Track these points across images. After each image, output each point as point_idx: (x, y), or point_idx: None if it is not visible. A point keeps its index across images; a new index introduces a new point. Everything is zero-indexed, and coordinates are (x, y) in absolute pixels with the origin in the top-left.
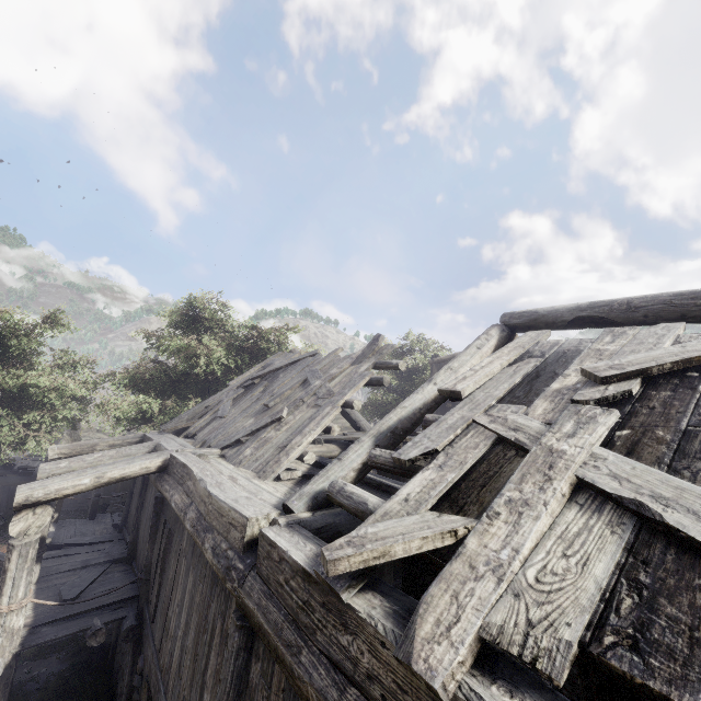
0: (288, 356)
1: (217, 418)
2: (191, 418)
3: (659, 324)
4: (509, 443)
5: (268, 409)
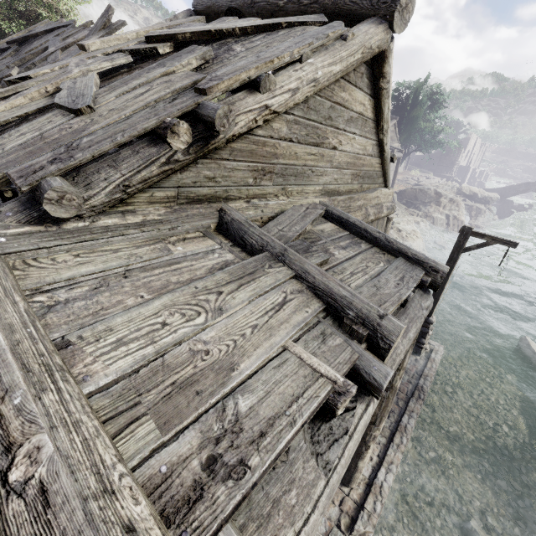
0: (49, 24)
1: None
2: None
3: (249, 18)
4: None
5: None
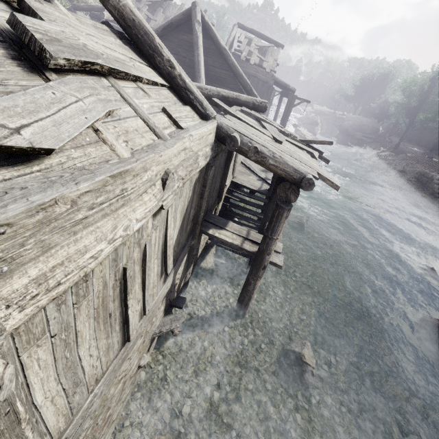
0: None
1: (152, 20)
2: None
3: (260, 39)
4: (250, 51)
5: None
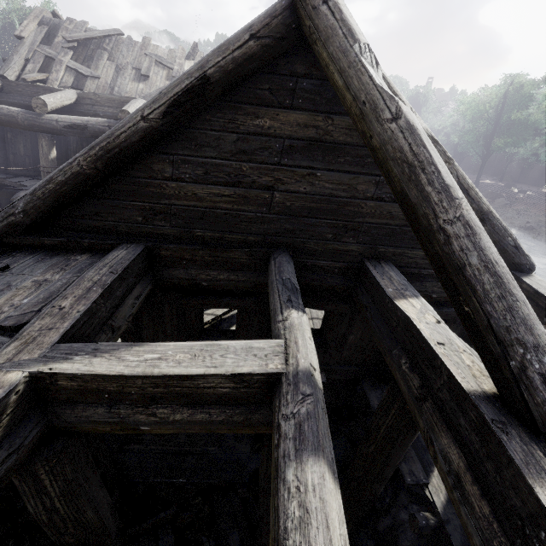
0: (78, 23)
1: (88, 78)
2: (20, 70)
3: None
4: None
5: (148, 79)
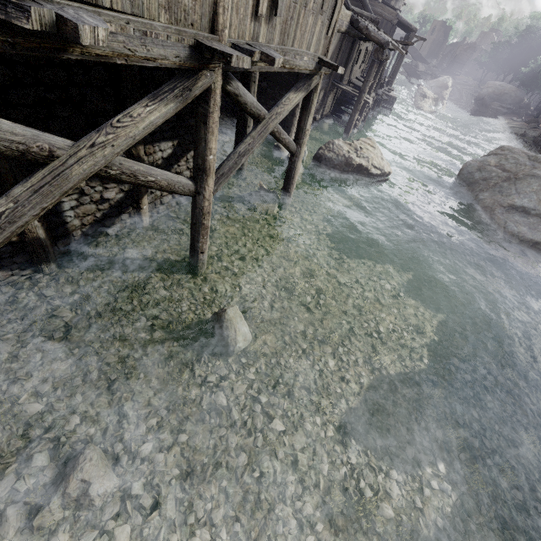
0: None
1: None
2: None
3: None
4: None
5: None
